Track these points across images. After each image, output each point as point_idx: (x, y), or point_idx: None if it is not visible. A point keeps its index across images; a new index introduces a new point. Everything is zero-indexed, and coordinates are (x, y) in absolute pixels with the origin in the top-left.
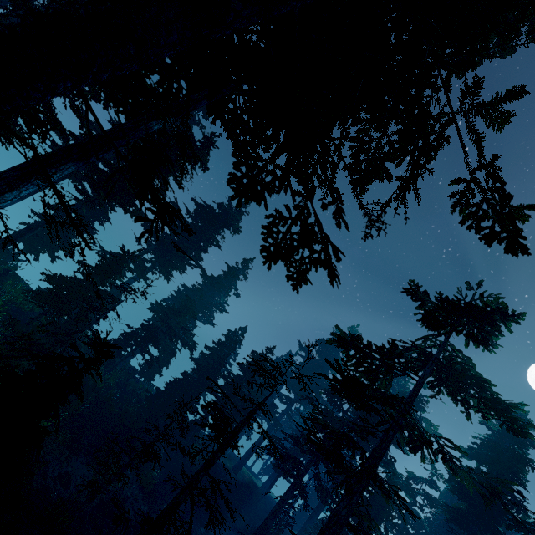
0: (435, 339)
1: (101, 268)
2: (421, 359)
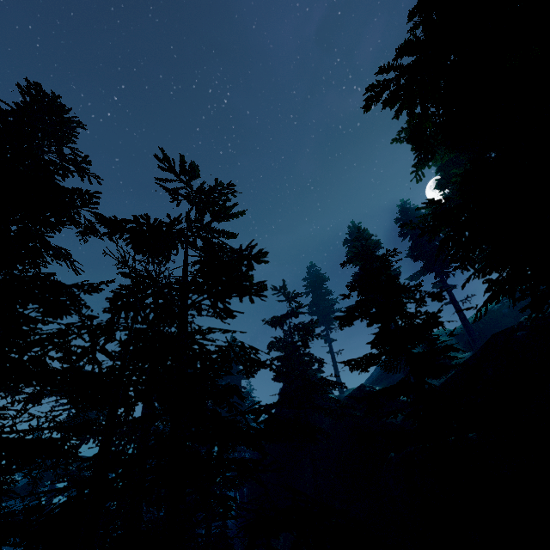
0: None
1: None
2: None
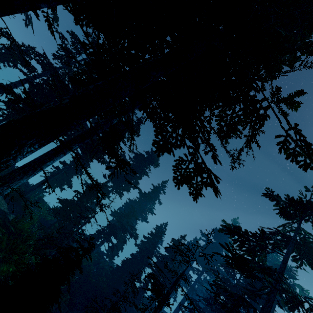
0: (291, 226)
1: (86, 194)
2: (284, 240)
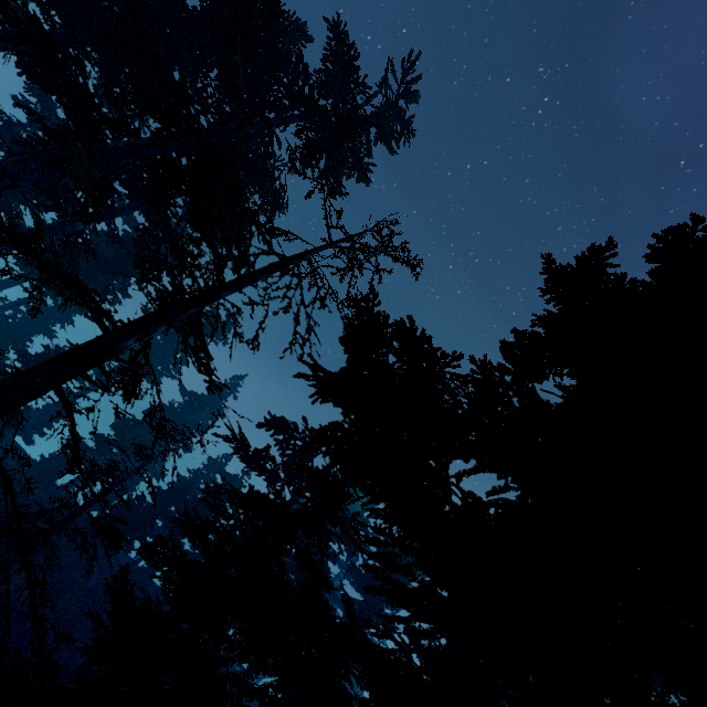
0: None
1: (43, 358)
2: None
